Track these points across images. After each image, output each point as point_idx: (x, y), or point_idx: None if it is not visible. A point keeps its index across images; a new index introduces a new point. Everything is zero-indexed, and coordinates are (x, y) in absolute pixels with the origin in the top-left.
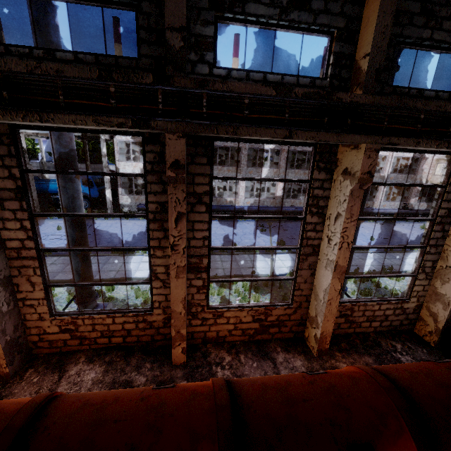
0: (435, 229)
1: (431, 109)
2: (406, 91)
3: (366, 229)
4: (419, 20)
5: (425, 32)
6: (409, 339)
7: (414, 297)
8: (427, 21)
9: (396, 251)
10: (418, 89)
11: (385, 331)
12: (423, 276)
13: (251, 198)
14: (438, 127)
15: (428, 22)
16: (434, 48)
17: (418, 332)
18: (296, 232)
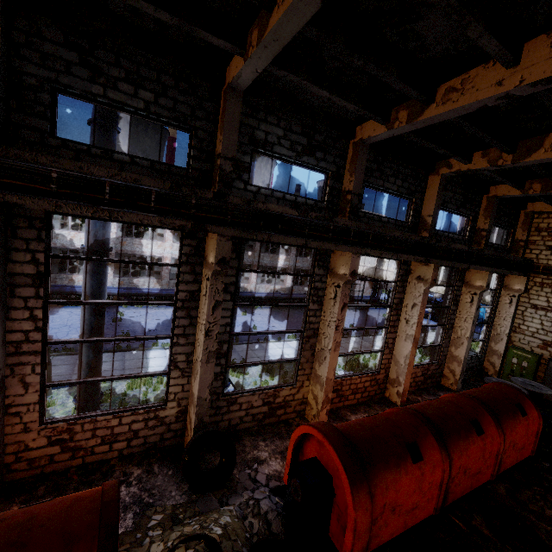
0: (179, 315)
1: (67, 168)
2: (85, 148)
3: (261, 316)
4: (82, 72)
5: (96, 88)
6: (161, 459)
7: (172, 401)
8: (94, 76)
9: (269, 340)
10: (108, 150)
11: (140, 452)
12: (178, 373)
13: (125, 277)
14: (87, 191)
15: (96, 78)
16: (118, 108)
17: (185, 445)
18: (168, 321)
